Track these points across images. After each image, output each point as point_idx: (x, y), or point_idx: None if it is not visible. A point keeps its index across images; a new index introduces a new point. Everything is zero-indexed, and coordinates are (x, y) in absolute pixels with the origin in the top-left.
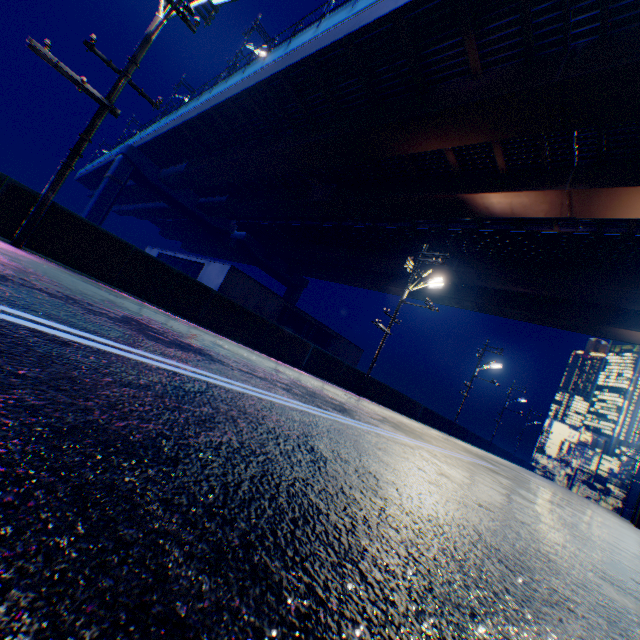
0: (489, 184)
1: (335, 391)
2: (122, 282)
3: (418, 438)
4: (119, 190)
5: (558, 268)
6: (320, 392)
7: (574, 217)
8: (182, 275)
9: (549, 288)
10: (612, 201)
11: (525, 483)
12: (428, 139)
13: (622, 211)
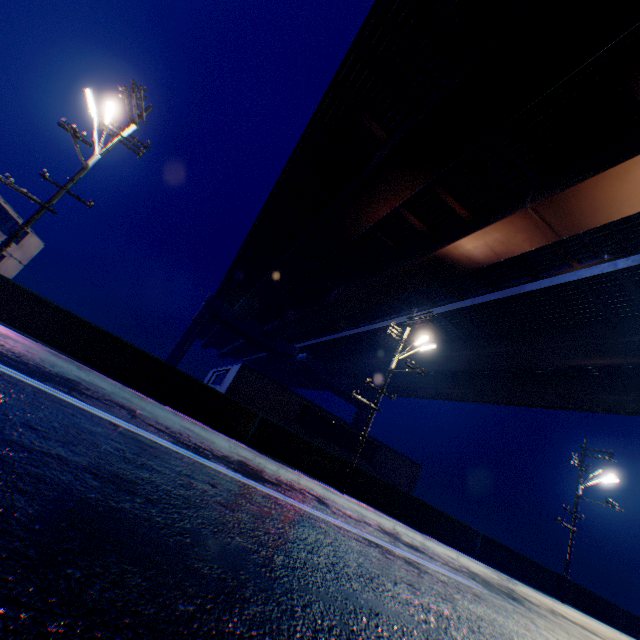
0: (458, 233)
1: (226, 444)
2: (38, 332)
3: (219, 462)
4: (200, 328)
5: (632, 321)
6: (111, 398)
7: (563, 236)
8: (99, 329)
9: (633, 350)
10: (587, 201)
11: (513, 613)
12: (373, 206)
13: (610, 209)
